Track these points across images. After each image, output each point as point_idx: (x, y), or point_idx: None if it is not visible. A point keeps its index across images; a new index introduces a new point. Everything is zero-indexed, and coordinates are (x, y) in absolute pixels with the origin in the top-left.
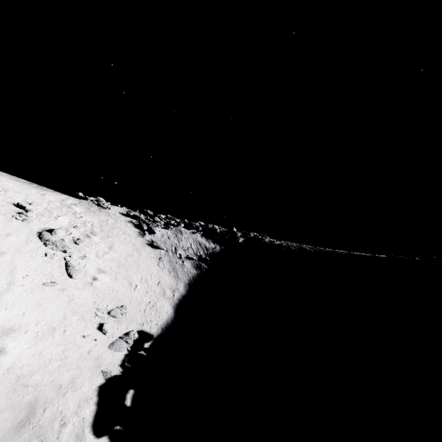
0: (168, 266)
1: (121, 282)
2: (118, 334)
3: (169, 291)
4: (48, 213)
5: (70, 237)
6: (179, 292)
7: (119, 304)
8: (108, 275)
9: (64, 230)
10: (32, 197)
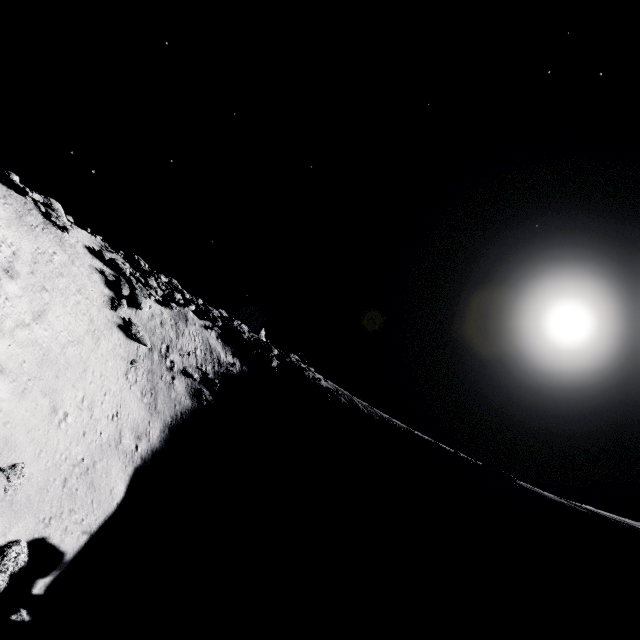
0: (144, 380)
1: (34, 401)
2: None
3: (130, 435)
4: None
5: None
6: (149, 442)
7: (8, 459)
8: (9, 379)
9: None
10: None
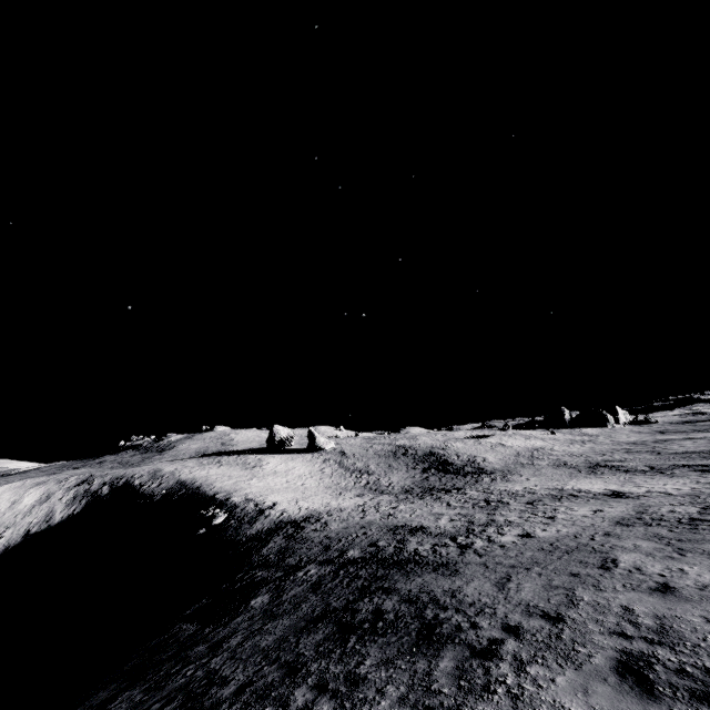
0: None
1: None
2: None
3: None
4: None
5: None
6: None
7: None
8: None
9: None
10: None
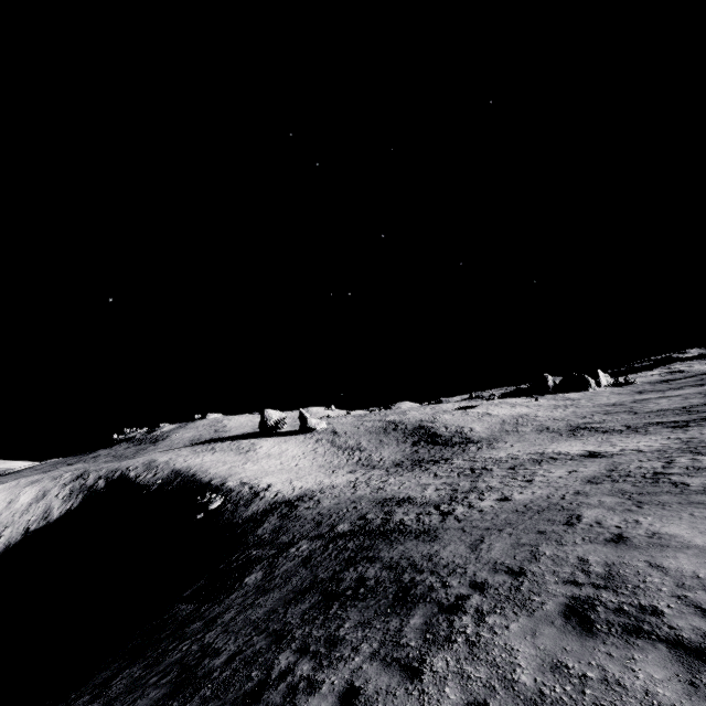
0: None
1: None
2: None
3: None
4: None
5: None
6: None
7: None
8: None
9: None
10: None
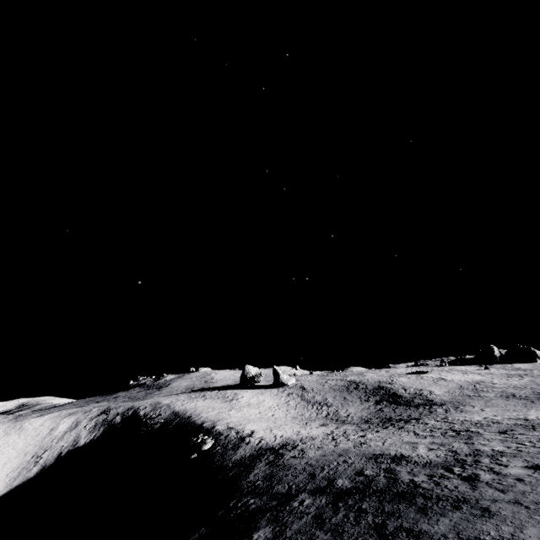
0: (16, 473)
1: None
2: None
3: None
4: None
5: None
6: None
7: None
8: None
9: None
10: None
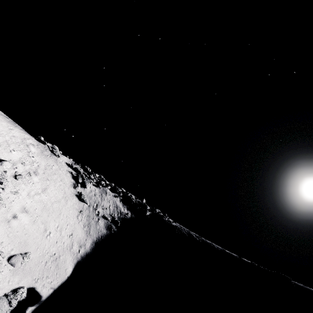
0: (85, 219)
1: (38, 225)
2: (6, 289)
3: (77, 245)
4: (6, 145)
5: (14, 171)
6: (85, 249)
7: (24, 250)
8: (29, 215)
9: (12, 163)
10: (0, 128)
